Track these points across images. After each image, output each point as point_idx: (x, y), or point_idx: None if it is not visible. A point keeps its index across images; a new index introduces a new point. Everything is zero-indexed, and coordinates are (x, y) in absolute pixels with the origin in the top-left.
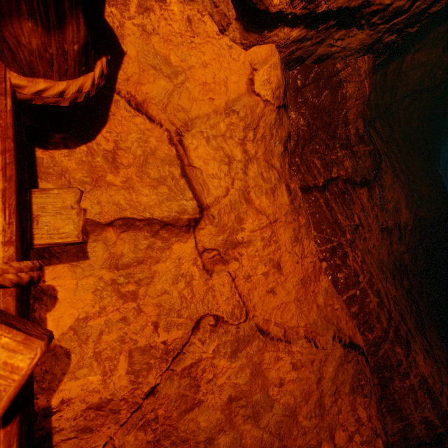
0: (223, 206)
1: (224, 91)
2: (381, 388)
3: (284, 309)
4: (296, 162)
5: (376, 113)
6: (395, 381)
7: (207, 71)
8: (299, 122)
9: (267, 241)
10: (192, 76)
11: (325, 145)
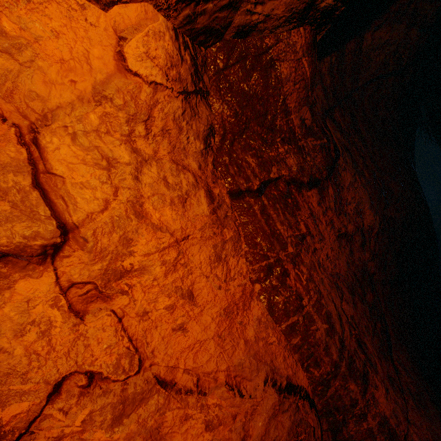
0: (101, 224)
1: (87, 70)
2: (332, 434)
3: (199, 349)
4: (224, 161)
5: (334, 101)
6: (350, 425)
7: (61, 43)
8: (223, 112)
9: (172, 266)
10: (43, 51)
11: (261, 139)
